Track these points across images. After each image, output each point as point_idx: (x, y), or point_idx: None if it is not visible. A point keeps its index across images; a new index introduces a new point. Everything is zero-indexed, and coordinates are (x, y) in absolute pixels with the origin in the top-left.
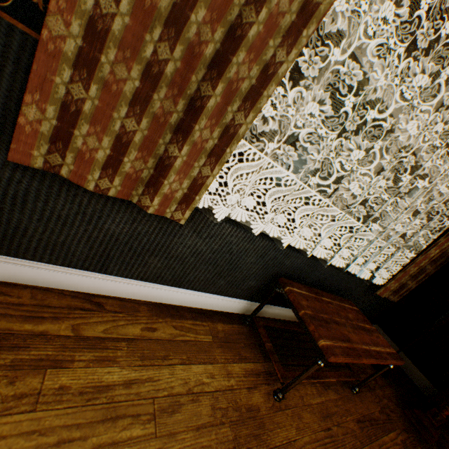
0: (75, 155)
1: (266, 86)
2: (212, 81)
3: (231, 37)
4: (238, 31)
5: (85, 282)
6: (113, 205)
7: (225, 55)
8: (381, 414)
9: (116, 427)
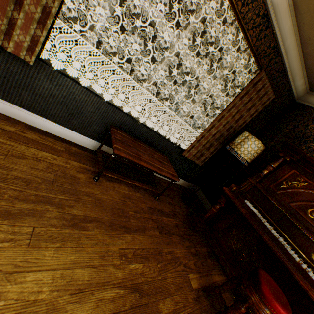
0: None
1: None
2: None
3: None
4: None
5: None
6: None
7: None
8: (170, 212)
9: None
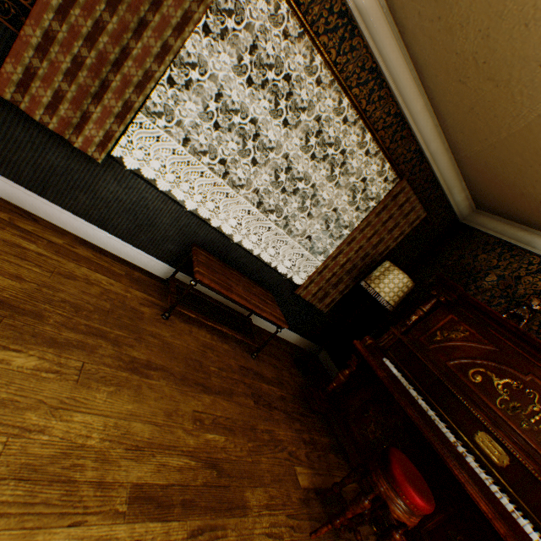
0: (31, 98)
1: (149, 83)
2: (115, 74)
3: (125, 53)
4: (128, 51)
5: (28, 200)
6: (55, 143)
7: (122, 62)
8: (274, 378)
9: (23, 262)
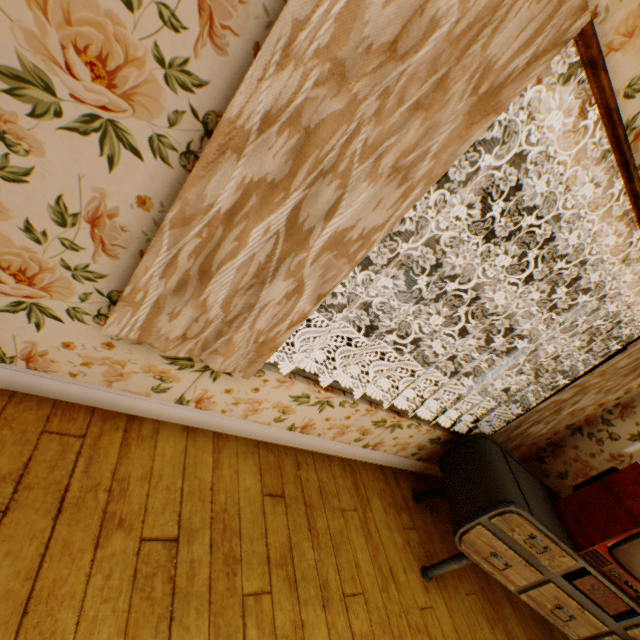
0: None
1: None
2: None
3: None
4: None
5: None
6: None
7: None
8: None
9: None
